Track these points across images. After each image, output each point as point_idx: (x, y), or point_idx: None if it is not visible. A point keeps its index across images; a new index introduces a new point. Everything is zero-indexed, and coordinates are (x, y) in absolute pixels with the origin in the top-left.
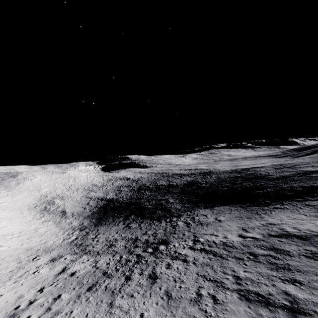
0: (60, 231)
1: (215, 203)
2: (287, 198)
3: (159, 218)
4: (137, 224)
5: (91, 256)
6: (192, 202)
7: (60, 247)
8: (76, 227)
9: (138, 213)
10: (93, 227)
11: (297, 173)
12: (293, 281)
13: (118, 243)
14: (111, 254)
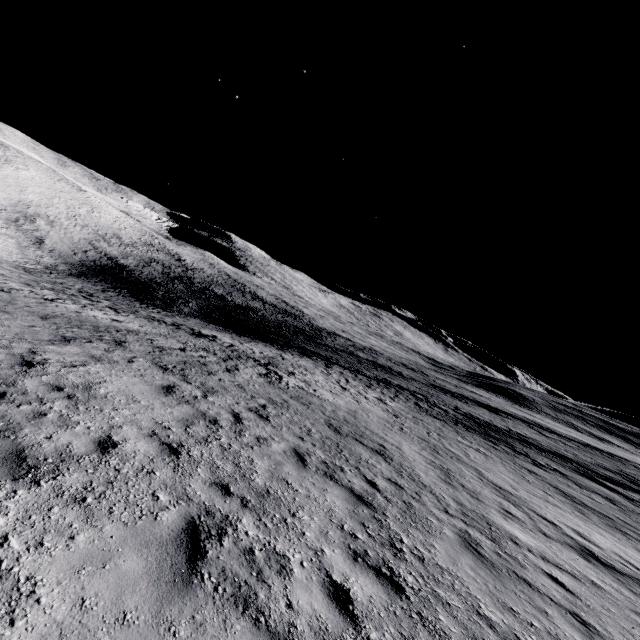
0: (19, 254)
1: (222, 324)
2: (267, 341)
3: (148, 304)
4: (116, 295)
5: (29, 274)
6: (206, 315)
7: (5, 261)
8: (43, 264)
9: (136, 292)
10: (66, 274)
11: (341, 349)
12: (117, 307)
13: (68, 286)
14: (48, 281)
